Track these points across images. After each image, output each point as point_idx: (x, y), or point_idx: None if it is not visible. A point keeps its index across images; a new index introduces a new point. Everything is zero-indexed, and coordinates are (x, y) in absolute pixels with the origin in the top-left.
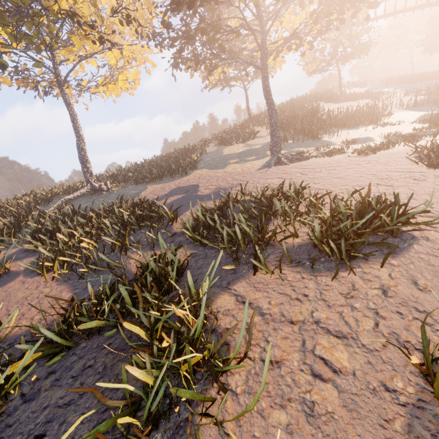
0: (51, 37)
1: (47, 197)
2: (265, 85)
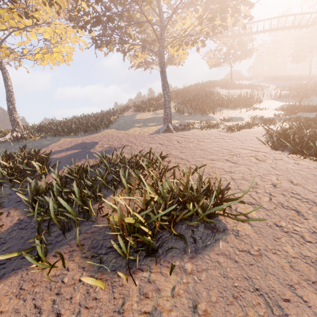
0: None
1: None
2: (161, 68)
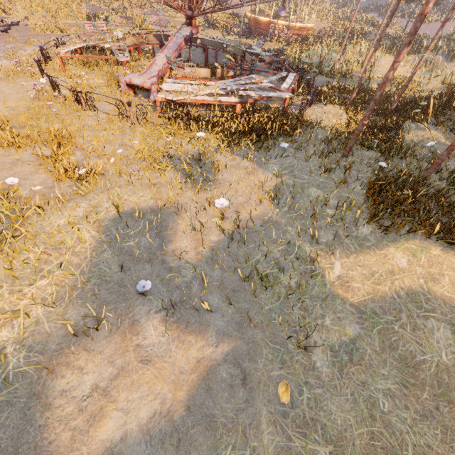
0: None
1: None
2: None
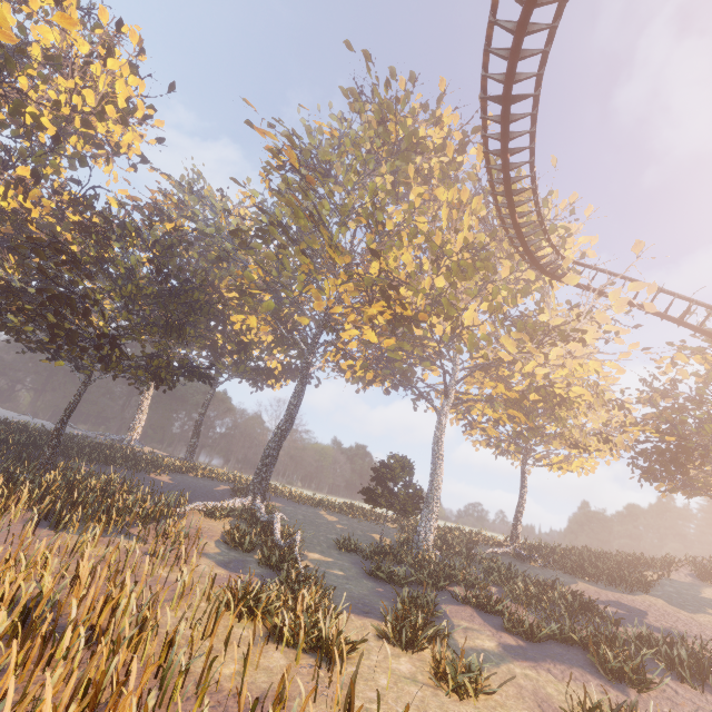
0: (540, 441)
1: (469, 539)
2: None
